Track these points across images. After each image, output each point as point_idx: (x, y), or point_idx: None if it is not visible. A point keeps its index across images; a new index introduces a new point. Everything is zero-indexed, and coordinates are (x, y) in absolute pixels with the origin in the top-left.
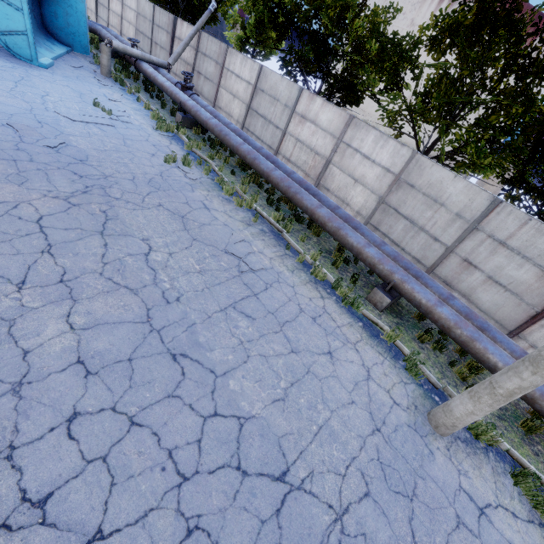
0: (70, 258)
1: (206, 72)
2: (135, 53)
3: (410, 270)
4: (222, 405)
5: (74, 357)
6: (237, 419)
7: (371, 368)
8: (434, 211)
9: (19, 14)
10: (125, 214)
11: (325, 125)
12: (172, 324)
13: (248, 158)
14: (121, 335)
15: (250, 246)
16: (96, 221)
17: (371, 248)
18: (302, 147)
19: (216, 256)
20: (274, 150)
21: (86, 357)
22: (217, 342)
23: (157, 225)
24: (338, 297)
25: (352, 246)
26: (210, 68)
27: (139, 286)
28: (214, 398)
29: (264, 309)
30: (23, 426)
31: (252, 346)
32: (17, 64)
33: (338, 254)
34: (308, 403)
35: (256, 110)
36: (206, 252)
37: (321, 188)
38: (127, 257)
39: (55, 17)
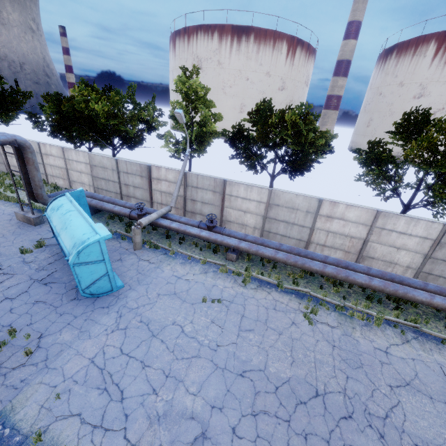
0: None
1: (202, 199)
2: (154, 217)
3: None
4: None
5: None
6: None
7: None
8: None
9: (100, 264)
10: (416, 430)
11: (354, 219)
12: None
13: (339, 277)
14: None
15: None
16: None
17: None
18: (335, 235)
19: None
20: (304, 241)
21: None
22: None
23: (429, 416)
24: None
25: None
26: (207, 196)
27: None
28: None
29: None
30: None
31: None
32: (111, 305)
33: None
34: None
35: (274, 218)
36: None
37: (365, 258)
38: None
39: None
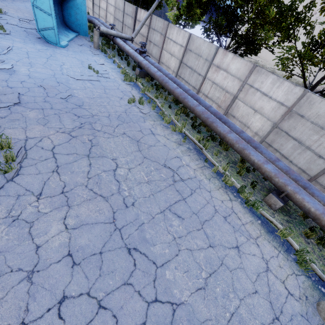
0: (69, 175)
1: (154, 41)
2: (113, 33)
3: (299, 182)
4: (160, 292)
5: (66, 251)
6: (171, 305)
7: (269, 261)
8: (320, 135)
9: (50, 17)
10: (103, 141)
11: (234, 72)
12: (129, 224)
13: (180, 98)
14: (96, 233)
15: (180, 160)
16: (85, 147)
17: (269, 165)
18: (216, 87)
19: (158, 169)
20: (196, 89)
21: (73, 251)
22: (158, 238)
23: (122, 148)
24: (242, 199)
25: (253, 162)
26: (157, 38)
27: (109, 194)
28: (155, 286)
29: (190, 211)
30: (31, 306)
31: (182, 241)
32: (49, 47)
33: (242, 165)
34: (223, 292)
35: (185, 64)
36: (152, 167)
37: (229, 115)
38: (103, 173)
39: (70, 16)
